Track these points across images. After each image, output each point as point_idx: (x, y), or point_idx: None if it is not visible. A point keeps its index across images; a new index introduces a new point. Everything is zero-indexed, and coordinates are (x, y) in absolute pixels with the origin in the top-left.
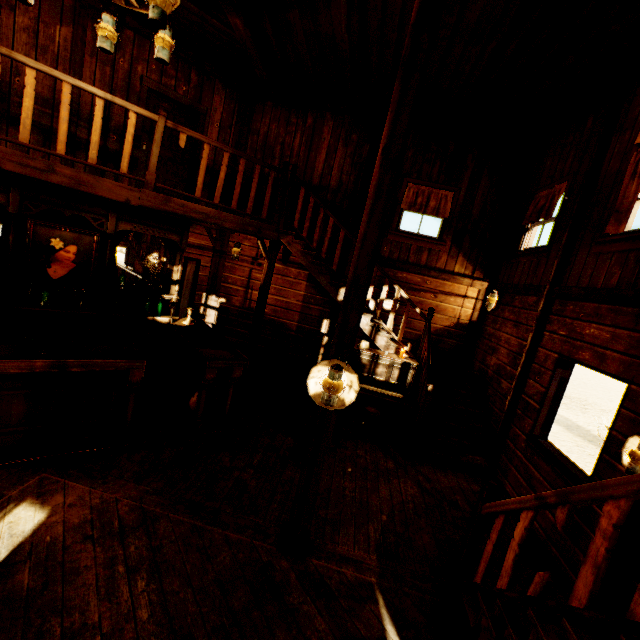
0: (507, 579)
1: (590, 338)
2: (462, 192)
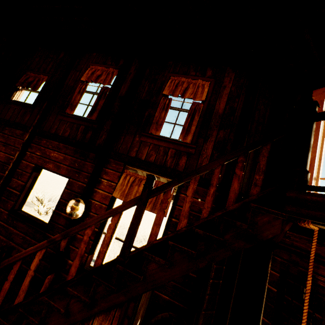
0: (24, 294)
1: (54, 158)
2: None
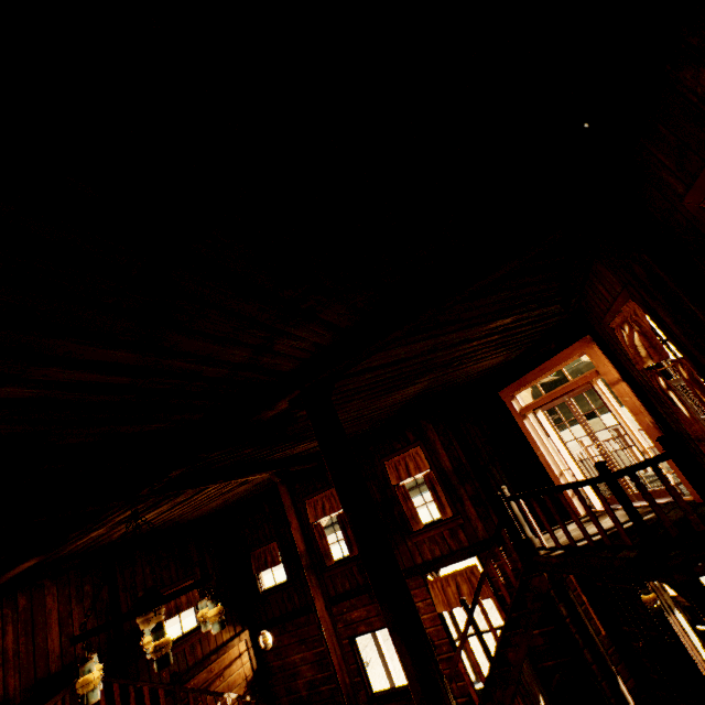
0: None
1: (358, 618)
2: (199, 574)
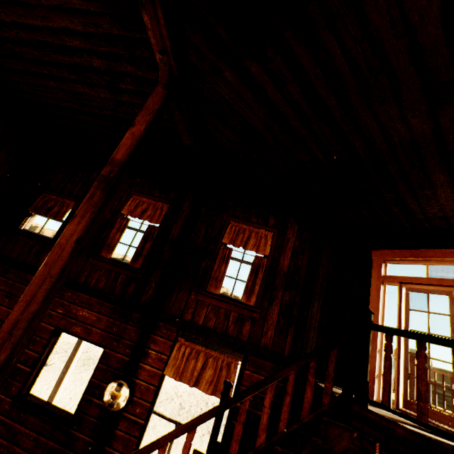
0: None
1: (83, 318)
2: None
